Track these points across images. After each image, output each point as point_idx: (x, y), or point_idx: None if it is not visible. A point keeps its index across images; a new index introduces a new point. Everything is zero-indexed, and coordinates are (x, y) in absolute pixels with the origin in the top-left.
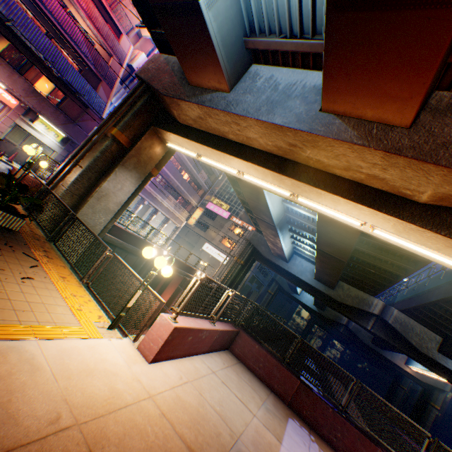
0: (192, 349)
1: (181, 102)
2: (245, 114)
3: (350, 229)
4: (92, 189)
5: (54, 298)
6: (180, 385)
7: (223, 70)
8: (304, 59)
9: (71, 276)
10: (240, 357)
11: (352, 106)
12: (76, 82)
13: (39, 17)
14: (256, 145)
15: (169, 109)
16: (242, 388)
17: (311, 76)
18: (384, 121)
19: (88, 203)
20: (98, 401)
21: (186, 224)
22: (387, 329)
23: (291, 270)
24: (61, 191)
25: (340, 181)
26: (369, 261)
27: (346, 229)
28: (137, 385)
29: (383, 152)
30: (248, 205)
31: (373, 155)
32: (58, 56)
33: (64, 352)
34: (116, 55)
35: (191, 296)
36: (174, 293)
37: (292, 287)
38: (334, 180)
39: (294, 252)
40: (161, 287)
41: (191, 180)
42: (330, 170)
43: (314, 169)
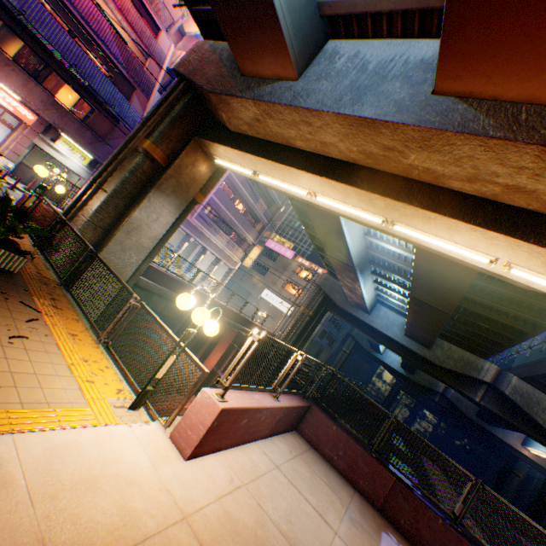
0: (247, 434)
1: (232, 99)
2: (319, 107)
3: (462, 270)
4: (120, 220)
5: (53, 365)
6: (230, 493)
7: (288, 47)
8: (405, 24)
9: (85, 333)
10: (312, 440)
11: (485, 80)
12: (105, 91)
13: (59, 10)
14: (334, 153)
15: (216, 113)
16: (316, 488)
17: (416, 47)
18: (539, 101)
19: (115, 238)
20: (98, 536)
21: (240, 266)
22: (502, 402)
23: (373, 323)
24: (81, 223)
25: (460, 199)
26: (482, 313)
27: (456, 270)
28: (165, 500)
29: (540, 147)
30: (318, 241)
31: (522, 152)
32: (82, 59)
33: (55, 451)
34: (153, 57)
35: (245, 364)
36: (226, 351)
37: (372, 345)
38: (450, 197)
39: (377, 301)
40: (210, 343)
41: (246, 212)
42: (445, 183)
43: (419, 183)
